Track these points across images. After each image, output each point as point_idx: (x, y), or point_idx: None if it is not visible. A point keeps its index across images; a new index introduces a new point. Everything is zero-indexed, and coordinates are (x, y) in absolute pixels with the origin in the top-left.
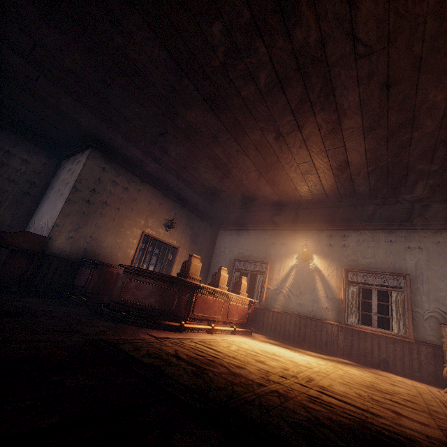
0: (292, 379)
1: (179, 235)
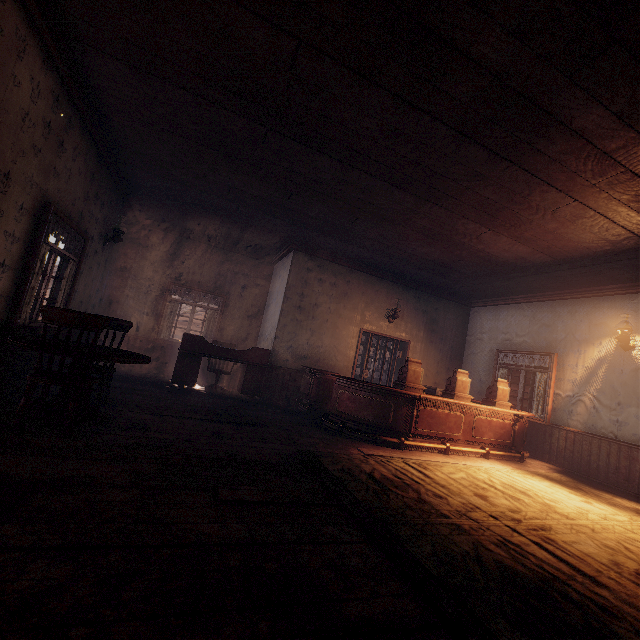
0: (505, 522)
1: (407, 325)
